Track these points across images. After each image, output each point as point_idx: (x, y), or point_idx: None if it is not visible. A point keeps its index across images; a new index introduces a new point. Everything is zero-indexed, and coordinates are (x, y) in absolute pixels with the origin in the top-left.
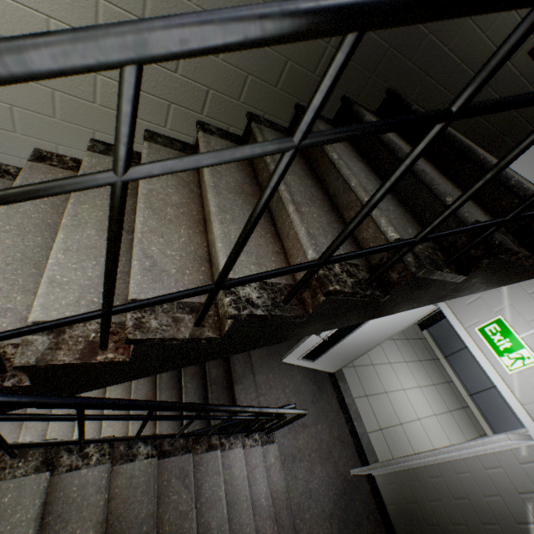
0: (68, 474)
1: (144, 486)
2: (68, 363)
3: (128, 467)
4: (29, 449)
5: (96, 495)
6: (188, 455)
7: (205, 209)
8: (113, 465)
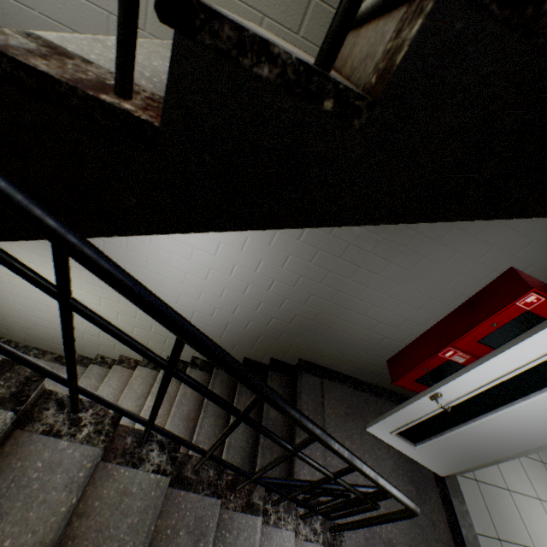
0: (42, 438)
1: (136, 517)
2: (41, 71)
3: (125, 473)
4: (8, 369)
5: (61, 490)
6: (214, 500)
7: (340, 64)
8: (108, 460)
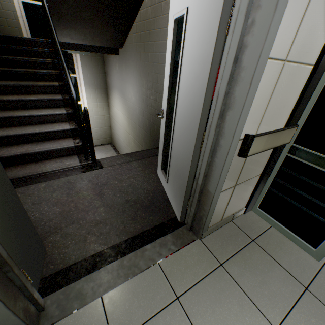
0: None
1: None
2: None
3: None
4: None
5: None
6: None
7: None
8: None
